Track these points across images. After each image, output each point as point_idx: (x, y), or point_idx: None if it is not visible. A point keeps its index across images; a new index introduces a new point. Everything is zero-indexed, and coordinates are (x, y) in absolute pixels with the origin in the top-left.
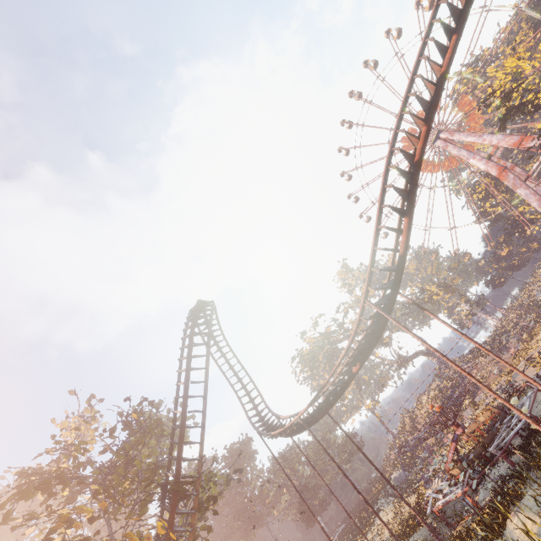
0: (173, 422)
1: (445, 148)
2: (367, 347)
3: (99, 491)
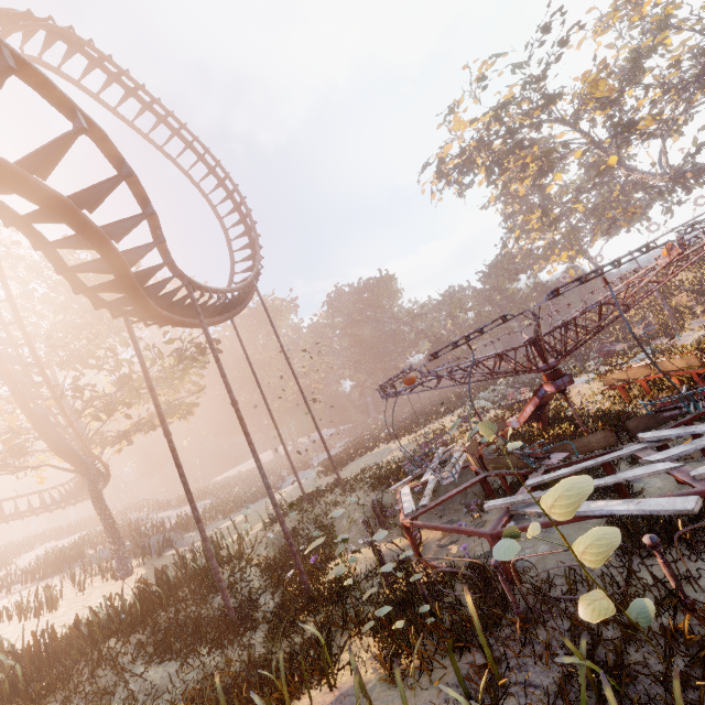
0: None
1: None
2: None
3: None
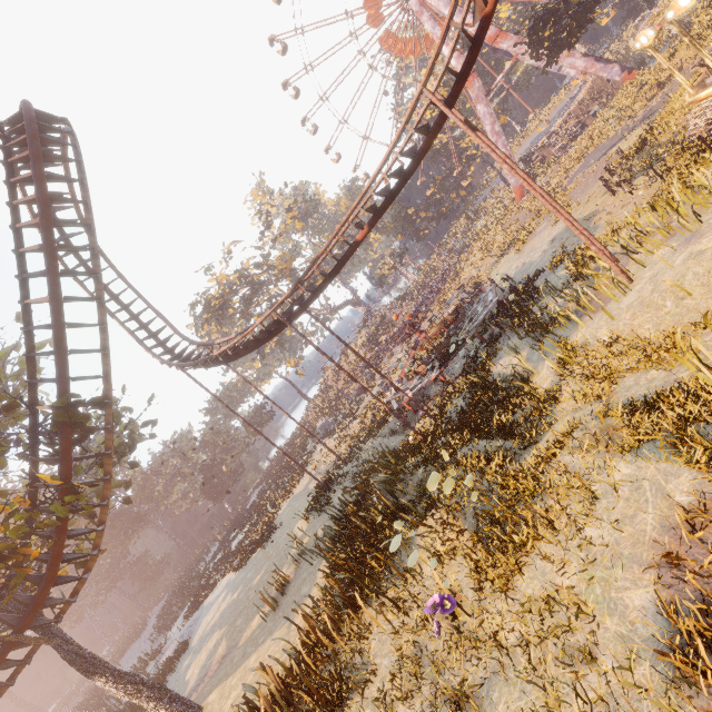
0: (25, 323)
1: (419, 15)
2: (388, 194)
3: None
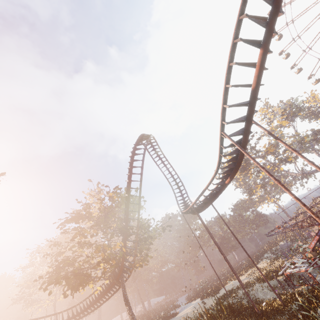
0: (126, 199)
1: None
2: (233, 167)
3: (95, 225)
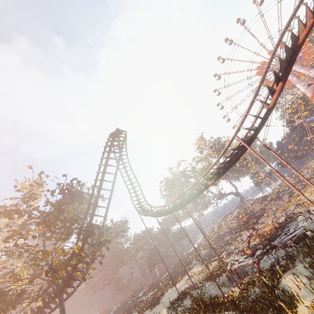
0: (92, 193)
1: None
2: (223, 169)
3: (41, 222)
